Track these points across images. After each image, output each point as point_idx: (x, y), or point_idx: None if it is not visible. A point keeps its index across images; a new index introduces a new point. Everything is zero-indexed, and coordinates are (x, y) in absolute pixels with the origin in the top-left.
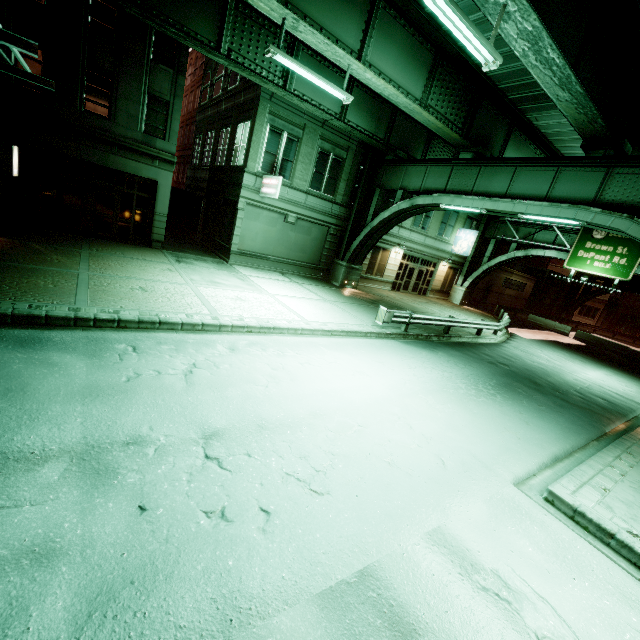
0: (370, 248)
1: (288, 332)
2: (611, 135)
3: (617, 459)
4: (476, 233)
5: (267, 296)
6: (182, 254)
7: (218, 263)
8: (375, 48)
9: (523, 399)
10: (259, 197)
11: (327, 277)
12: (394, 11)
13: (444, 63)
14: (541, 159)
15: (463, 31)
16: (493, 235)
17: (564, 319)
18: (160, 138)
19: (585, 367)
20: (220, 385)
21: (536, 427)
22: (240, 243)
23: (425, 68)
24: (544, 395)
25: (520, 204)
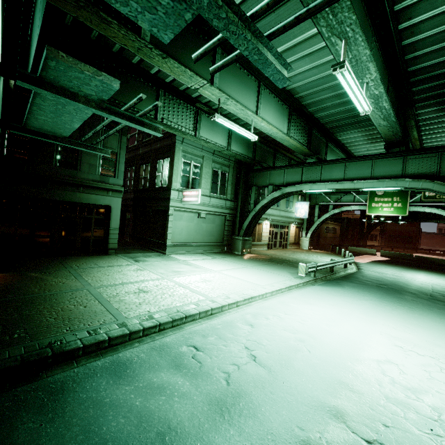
0: (255, 224)
1: (259, 298)
2: (403, 140)
3: None
4: (308, 203)
5: (217, 273)
6: (131, 255)
7: (160, 256)
8: (263, 109)
9: (425, 307)
10: (181, 204)
11: (229, 249)
12: (268, 90)
13: (293, 113)
14: (360, 157)
15: (359, 97)
16: (315, 203)
17: (364, 245)
18: (111, 176)
19: (412, 274)
20: (284, 361)
21: None
22: (172, 238)
23: (286, 117)
24: (427, 300)
25: (358, 183)
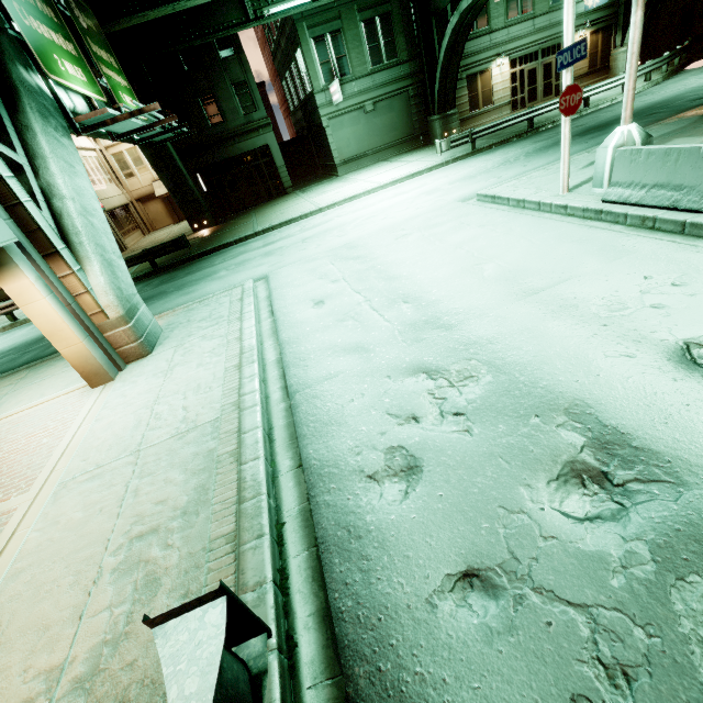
0: (454, 85)
1: (364, 196)
2: None
3: (583, 154)
4: None
5: (359, 182)
6: (307, 188)
7: (331, 180)
8: None
9: (552, 149)
10: (334, 107)
11: (429, 140)
12: None
13: None
14: None
15: None
16: None
17: None
18: (254, 112)
19: None
20: (313, 228)
21: (531, 165)
22: (340, 155)
23: None
24: (592, 134)
25: None
